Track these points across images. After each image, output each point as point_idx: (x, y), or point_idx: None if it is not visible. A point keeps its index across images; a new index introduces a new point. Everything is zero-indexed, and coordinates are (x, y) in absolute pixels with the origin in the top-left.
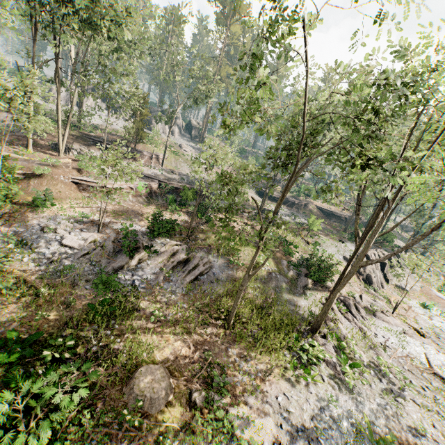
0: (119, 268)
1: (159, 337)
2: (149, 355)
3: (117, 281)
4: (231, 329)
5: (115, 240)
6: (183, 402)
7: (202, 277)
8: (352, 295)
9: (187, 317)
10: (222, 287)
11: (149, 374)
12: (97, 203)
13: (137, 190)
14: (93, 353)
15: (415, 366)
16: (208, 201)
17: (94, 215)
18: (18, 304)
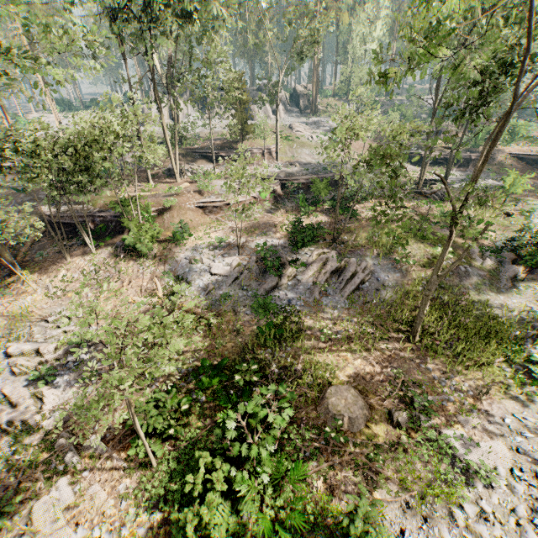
0: (271, 288)
1: (335, 357)
2: (332, 375)
3: (274, 303)
4: (418, 343)
5: (257, 260)
6: (384, 421)
7: (364, 285)
8: None
9: (359, 333)
10: (391, 294)
11: (340, 394)
12: (227, 223)
13: (260, 198)
14: (276, 375)
15: None
16: (348, 191)
17: (228, 238)
18: (197, 335)
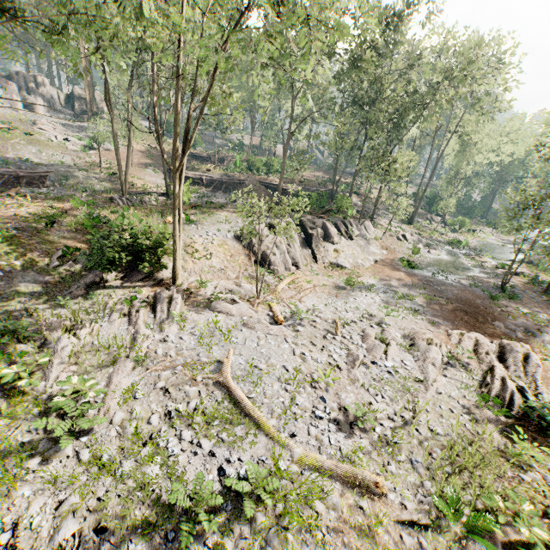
0: None
1: None
2: None
3: None
4: None
5: None
6: None
7: None
8: (203, 285)
9: None
10: None
11: None
12: None
13: None
14: None
15: (190, 376)
16: None
17: None
18: None
